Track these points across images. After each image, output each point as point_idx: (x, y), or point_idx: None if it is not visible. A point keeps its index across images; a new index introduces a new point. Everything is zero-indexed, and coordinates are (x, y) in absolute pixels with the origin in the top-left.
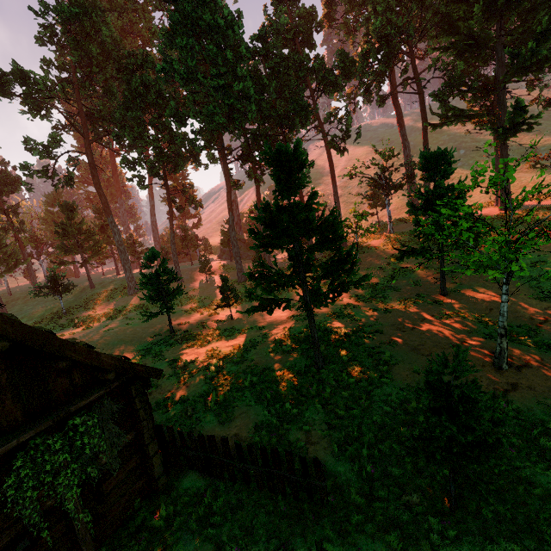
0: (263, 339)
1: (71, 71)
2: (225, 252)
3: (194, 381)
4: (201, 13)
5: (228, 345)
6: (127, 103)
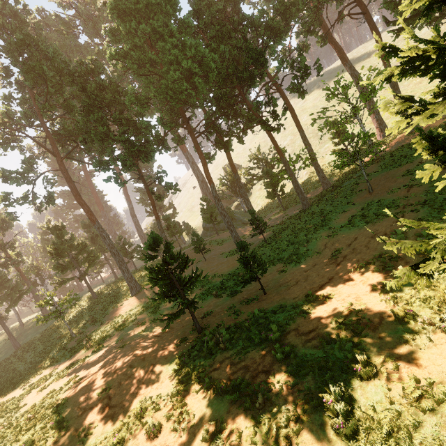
0: (362, 315)
1: (32, 104)
2: (208, 229)
3: None
4: None
5: (306, 338)
6: (87, 106)
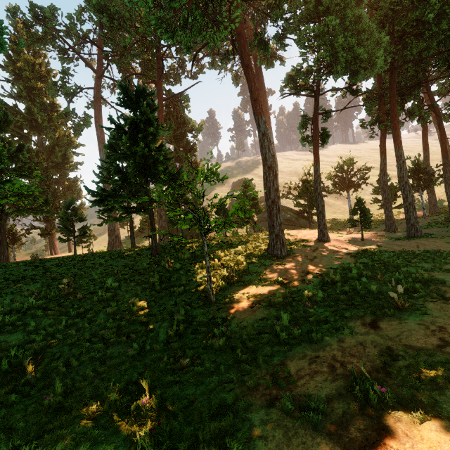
0: None
1: None
2: None
3: None
4: None
5: None
6: None
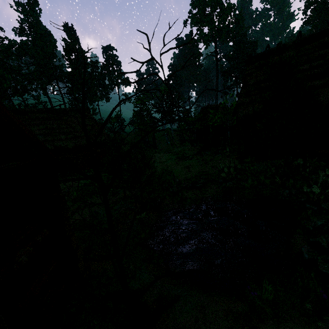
0: None
1: None
2: None
3: None
4: None
5: None
6: None
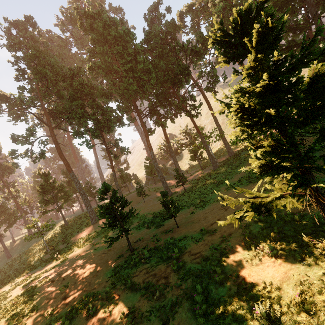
0: (228, 244)
1: (37, 91)
2: (149, 180)
3: (182, 321)
4: (109, 31)
5: (193, 257)
6: (72, 96)
